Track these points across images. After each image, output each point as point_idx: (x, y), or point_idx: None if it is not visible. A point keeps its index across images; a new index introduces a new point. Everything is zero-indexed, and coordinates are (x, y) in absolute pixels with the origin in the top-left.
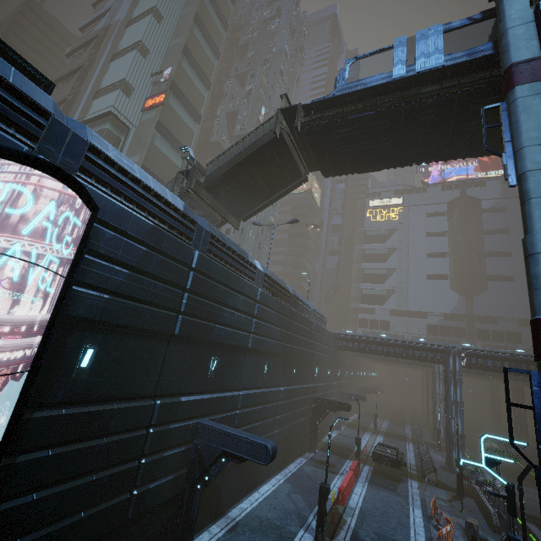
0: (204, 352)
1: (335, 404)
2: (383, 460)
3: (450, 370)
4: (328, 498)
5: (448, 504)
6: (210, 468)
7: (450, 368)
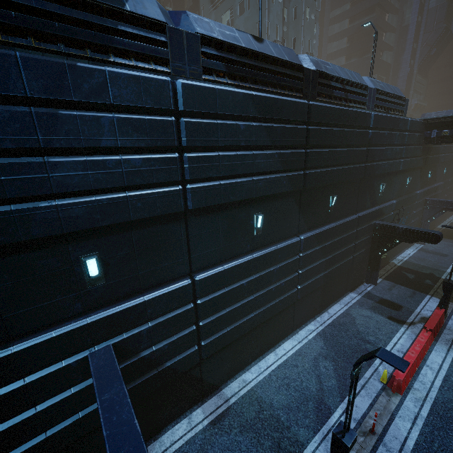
0: (47, 258)
1: (410, 234)
2: None
3: None
4: (376, 373)
5: None
6: None
7: None
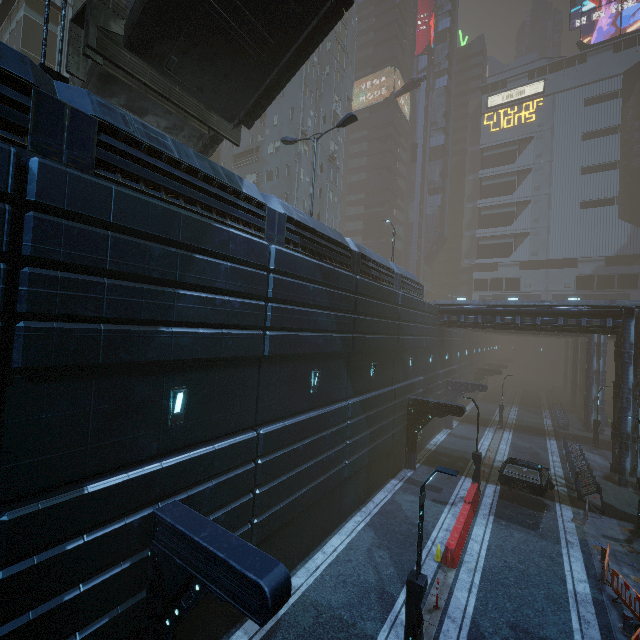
0: (145, 385)
1: (440, 407)
2: (517, 485)
3: (629, 343)
4: (431, 553)
5: (627, 548)
6: (179, 596)
7: (629, 341)
